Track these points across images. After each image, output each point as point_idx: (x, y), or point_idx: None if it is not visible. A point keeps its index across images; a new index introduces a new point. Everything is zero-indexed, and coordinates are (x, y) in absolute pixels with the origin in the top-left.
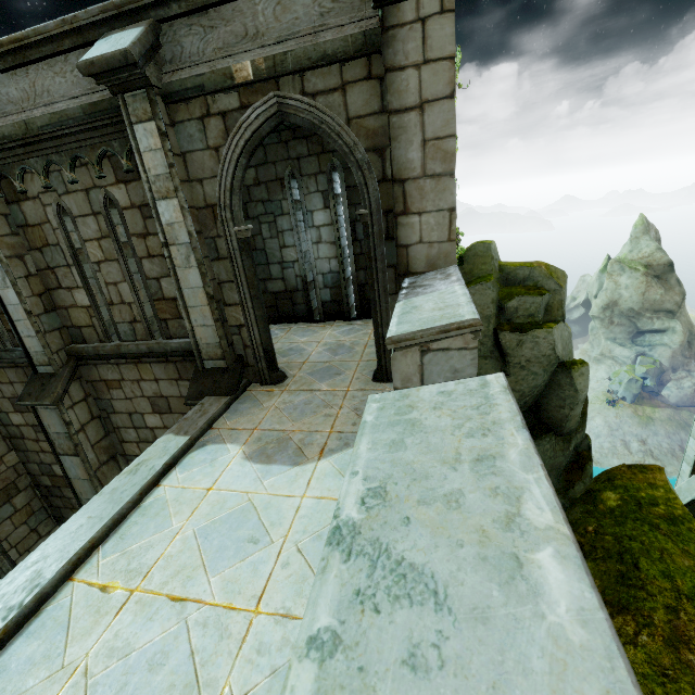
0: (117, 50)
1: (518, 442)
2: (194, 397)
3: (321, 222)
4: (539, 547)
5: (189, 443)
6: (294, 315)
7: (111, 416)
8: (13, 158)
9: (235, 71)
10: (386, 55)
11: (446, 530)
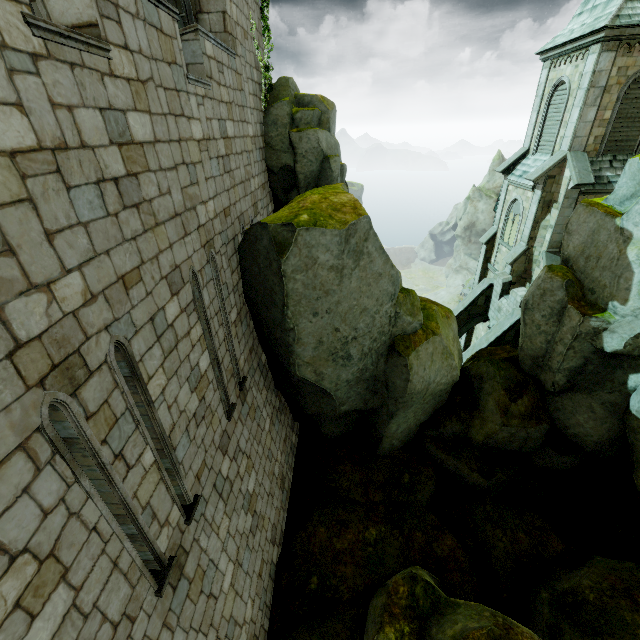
0: None
1: None
2: None
3: None
4: None
5: None
6: None
7: None
8: None
9: None
10: None
11: None
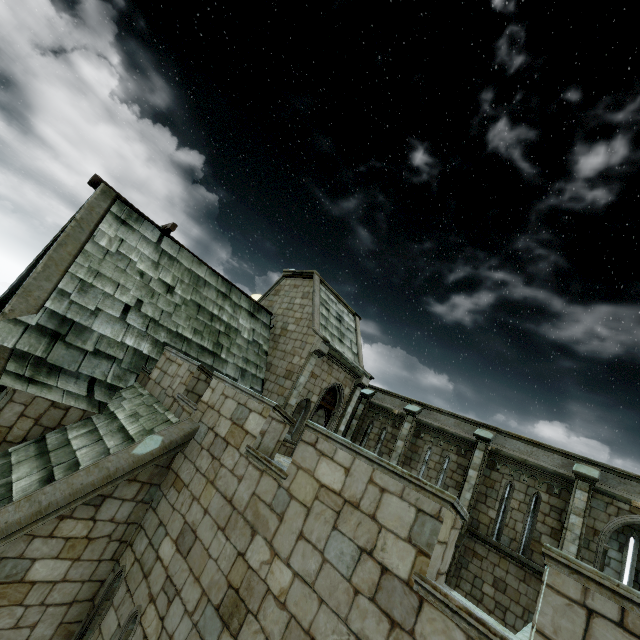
0: (593, 476)
1: None
2: None
3: (613, 556)
4: None
5: None
6: None
7: (462, 569)
8: (505, 460)
9: (632, 501)
10: None
11: None
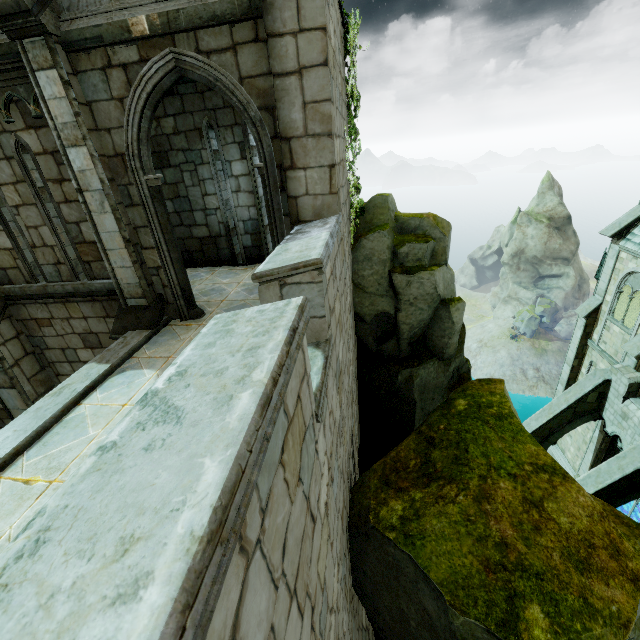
0: None
1: (278, 338)
2: (119, 332)
3: (240, 172)
4: (246, 390)
5: (110, 370)
6: (219, 259)
7: (45, 352)
8: None
9: (131, 24)
10: (266, 22)
11: (206, 388)
